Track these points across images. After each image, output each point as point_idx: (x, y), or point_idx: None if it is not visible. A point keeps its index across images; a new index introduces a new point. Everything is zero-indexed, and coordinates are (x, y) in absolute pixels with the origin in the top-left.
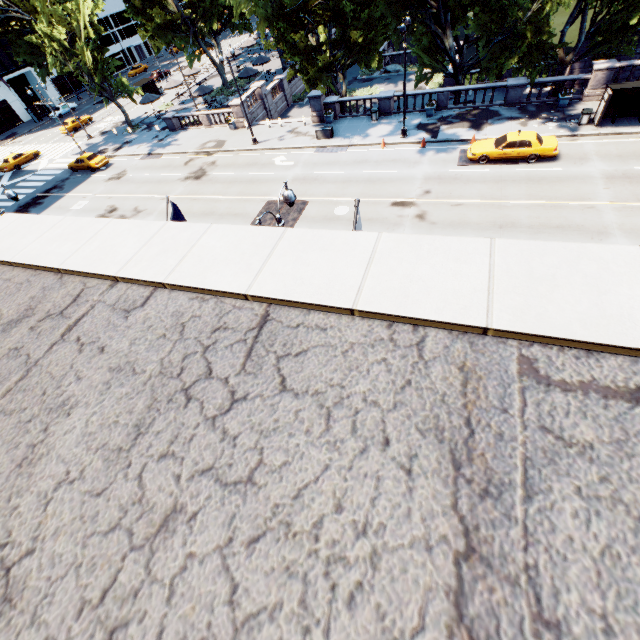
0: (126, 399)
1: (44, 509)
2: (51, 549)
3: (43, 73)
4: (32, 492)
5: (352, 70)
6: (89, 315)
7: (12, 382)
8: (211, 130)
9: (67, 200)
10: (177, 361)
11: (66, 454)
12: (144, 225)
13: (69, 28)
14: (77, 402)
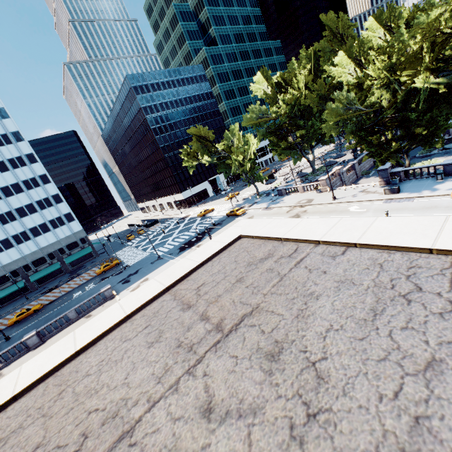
0: (355, 296)
1: (323, 339)
2: (338, 360)
3: (226, 175)
4: (311, 330)
5: (410, 152)
6: (307, 257)
7: (274, 282)
8: (304, 194)
9: (223, 230)
10: (386, 281)
11: (325, 316)
12: (326, 219)
13: (243, 156)
14: (320, 294)
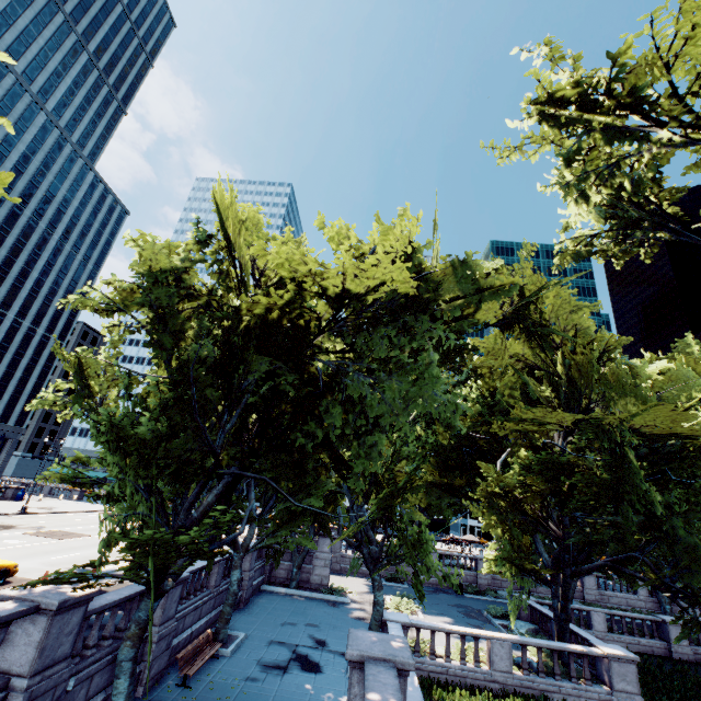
0: None
1: None
2: None
3: None
4: None
5: None
6: None
7: None
8: None
9: None
10: None
11: None
12: None
13: None
14: None
